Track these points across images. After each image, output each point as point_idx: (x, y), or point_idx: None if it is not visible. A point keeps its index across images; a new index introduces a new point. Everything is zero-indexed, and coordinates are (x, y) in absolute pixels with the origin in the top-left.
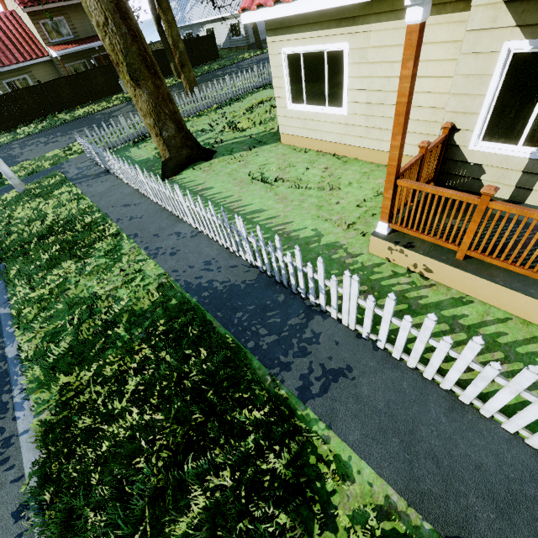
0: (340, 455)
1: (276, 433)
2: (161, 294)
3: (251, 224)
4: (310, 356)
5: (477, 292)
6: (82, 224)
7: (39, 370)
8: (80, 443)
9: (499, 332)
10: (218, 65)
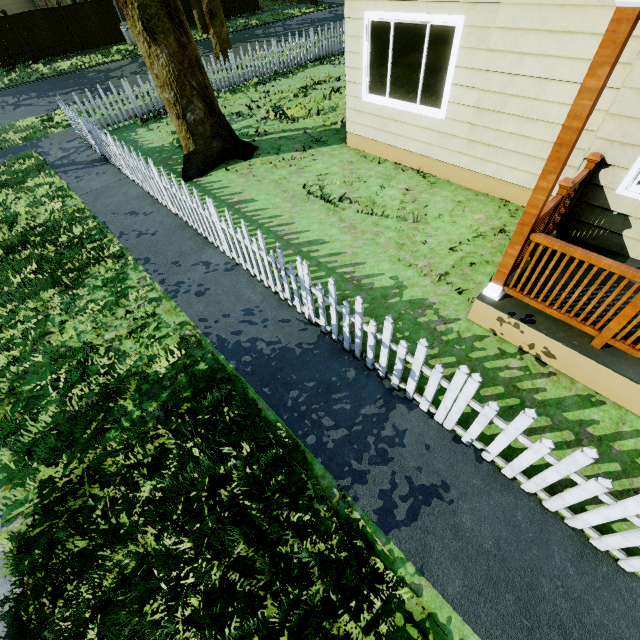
0: (435, 614)
1: (349, 577)
2: (185, 353)
3: (308, 261)
4: (392, 463)
5: (614, 392)
6: (70, 235)
7: (9, 454)
8: (70, 575)
9: (639, 449)
10: (257, 20)
